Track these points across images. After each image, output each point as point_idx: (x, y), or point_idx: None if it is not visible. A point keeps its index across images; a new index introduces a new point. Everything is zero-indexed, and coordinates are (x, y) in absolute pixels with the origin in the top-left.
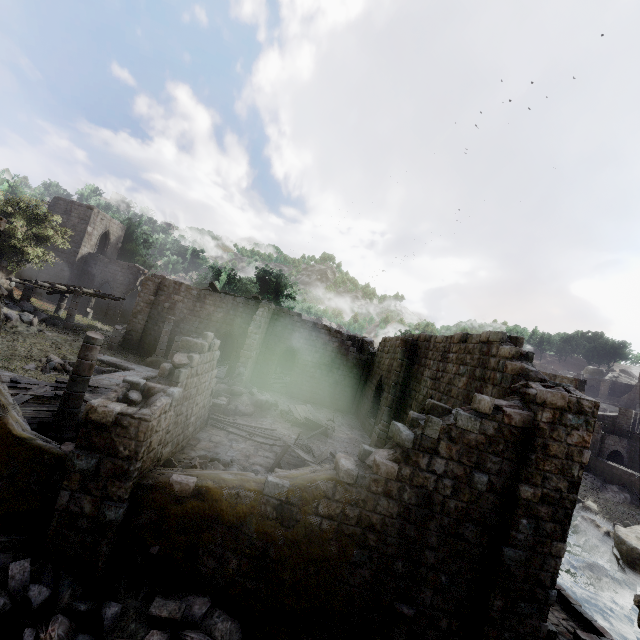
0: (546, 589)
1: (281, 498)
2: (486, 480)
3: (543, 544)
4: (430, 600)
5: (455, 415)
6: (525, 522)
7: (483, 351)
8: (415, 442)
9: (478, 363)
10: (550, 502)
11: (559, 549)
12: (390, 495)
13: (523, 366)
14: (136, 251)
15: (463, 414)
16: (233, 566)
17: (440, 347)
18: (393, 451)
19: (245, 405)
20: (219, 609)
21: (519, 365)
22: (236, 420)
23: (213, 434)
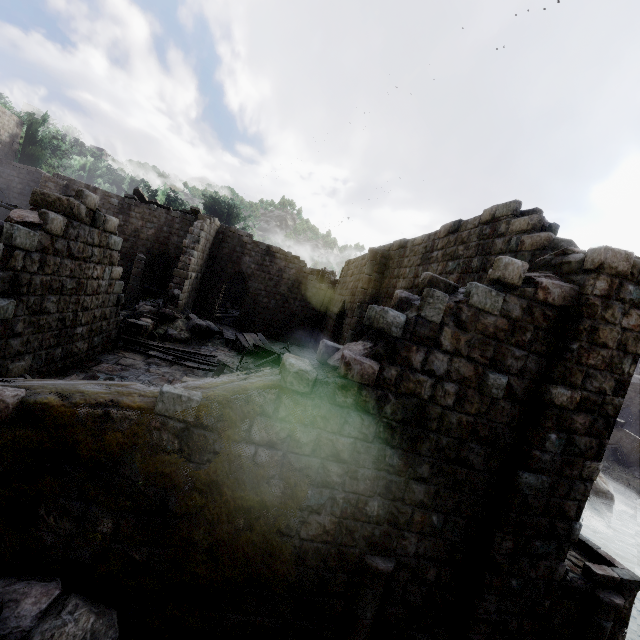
0: (569, 522)
1: (187, 419)
2: (505, 383)
3: (573, 465)
4: (415, 548)
5: (467, 289)
6: (554, 437)
7: (484, 234)
8: (406, 328)
9: (476, 251)
10: (589, 409)
11: (592, 470)
12: (365, 409)
13: (550, 236)
14: (40, 155)
15: (480, 286)
16: (105, 528)
17: (420, 249)
18: (372, 344)
19: (179, 330)
20: (76, 598)
21: (545, 235)
22: (162, 344)
23: (124, 357)
